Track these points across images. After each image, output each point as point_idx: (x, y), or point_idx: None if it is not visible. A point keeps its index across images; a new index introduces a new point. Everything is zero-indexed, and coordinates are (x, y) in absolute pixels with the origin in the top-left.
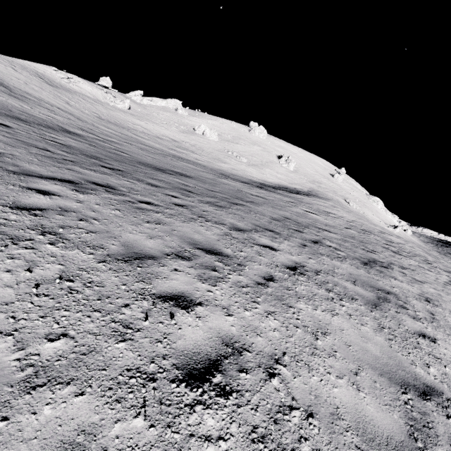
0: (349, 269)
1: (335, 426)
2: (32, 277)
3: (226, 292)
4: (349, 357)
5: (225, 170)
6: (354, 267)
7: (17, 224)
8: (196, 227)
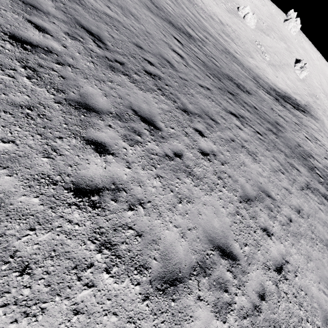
0: (324, 190)
1: (319, 232)
2: (266, 175)
3: (295, 191)
4: (322, 222)
5: (252, 68)
6: (326, 190)
7: (250, 151)
8: (277, 154)
